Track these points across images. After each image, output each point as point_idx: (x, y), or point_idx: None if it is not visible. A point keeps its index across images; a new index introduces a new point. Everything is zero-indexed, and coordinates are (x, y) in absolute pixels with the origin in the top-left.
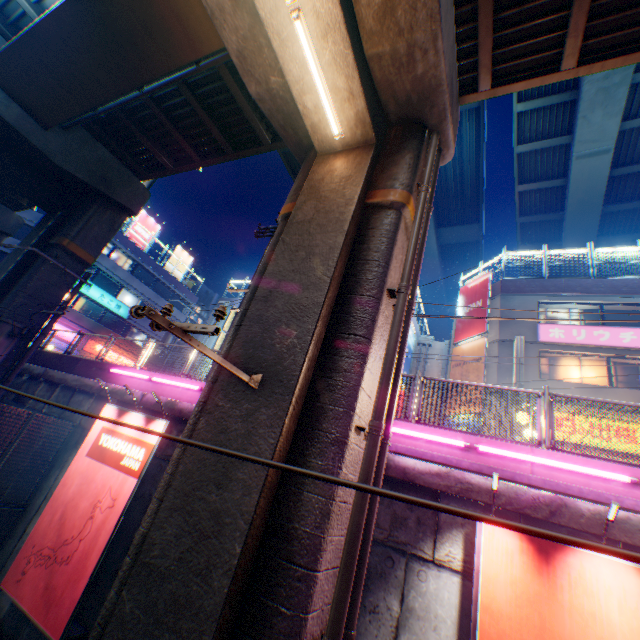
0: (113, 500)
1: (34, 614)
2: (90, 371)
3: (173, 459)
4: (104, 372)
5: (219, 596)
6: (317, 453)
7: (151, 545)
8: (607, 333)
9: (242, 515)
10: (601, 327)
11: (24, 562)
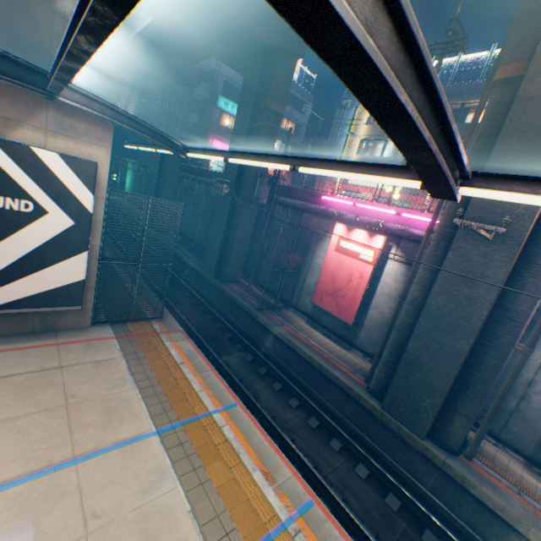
0: (360, 275)
1: (334, 314)
2: (303, 197)
3: (422, 268)
4: (314, 198)
5: (474, 327)
6: (530, 276)
7: (429, 305)
8: None
9: (485, 300)
10: None
11: (318, 295)
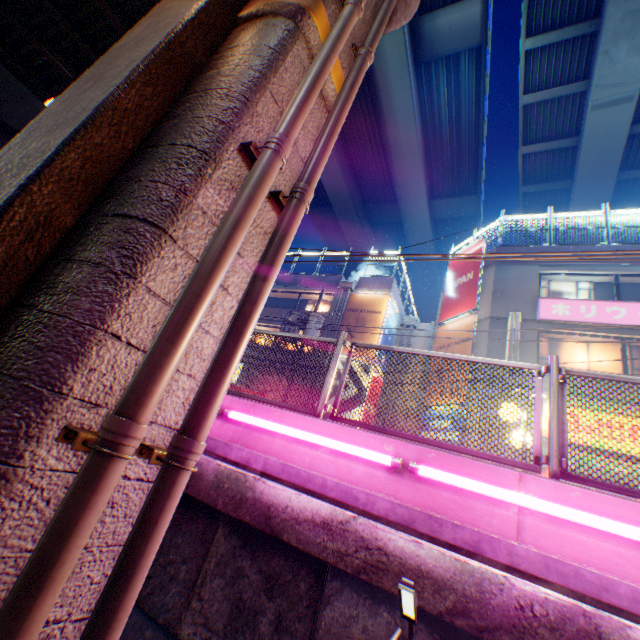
0: None
1: None
2: None
3: None
4: None
5: None
6: None
7: None
8: (623, 310)
9: None
10: (616, 302)
11: None
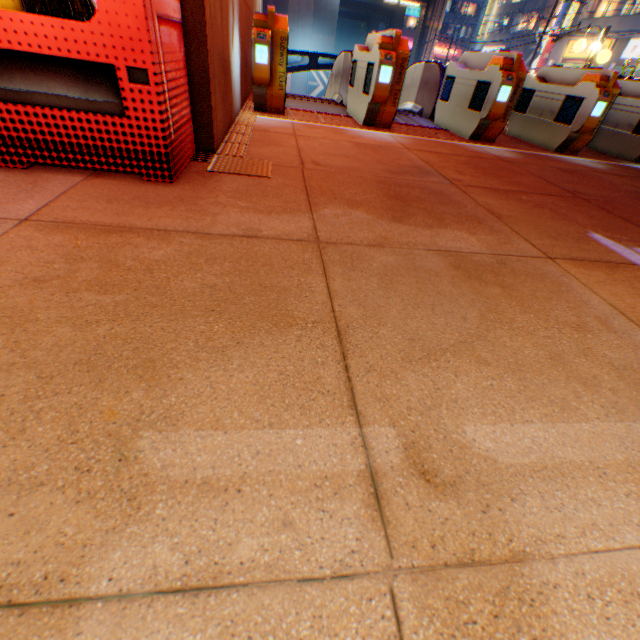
0: None
1: None
2: None
3: None
4: None
5: None
6: None
7: None
8: None
9: None
10: None
11: None
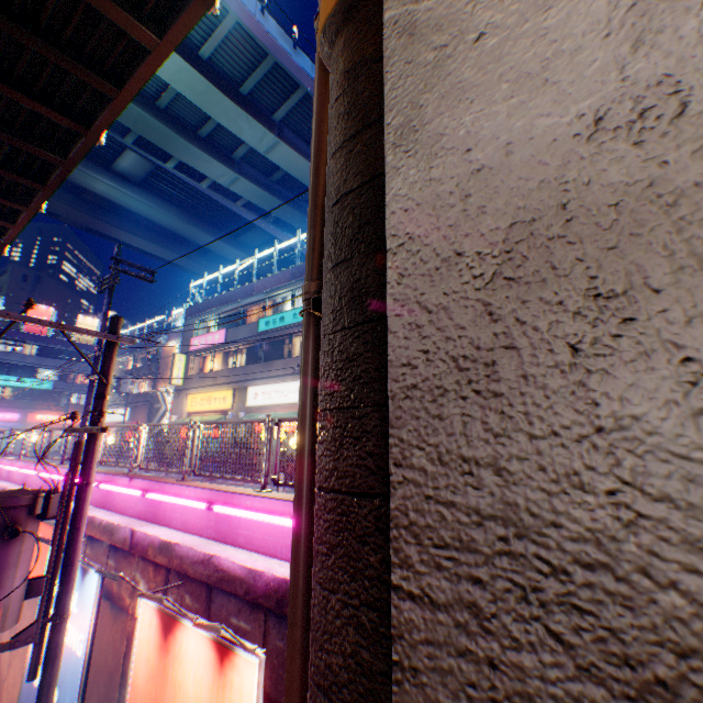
0: None
1: None
2: None
3: None
4: None
5: None
6: None
7: None
8: (212, 337)
9: None
10: (211, 333)
11: None
